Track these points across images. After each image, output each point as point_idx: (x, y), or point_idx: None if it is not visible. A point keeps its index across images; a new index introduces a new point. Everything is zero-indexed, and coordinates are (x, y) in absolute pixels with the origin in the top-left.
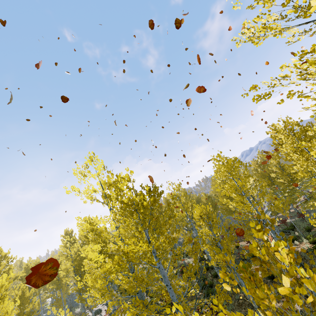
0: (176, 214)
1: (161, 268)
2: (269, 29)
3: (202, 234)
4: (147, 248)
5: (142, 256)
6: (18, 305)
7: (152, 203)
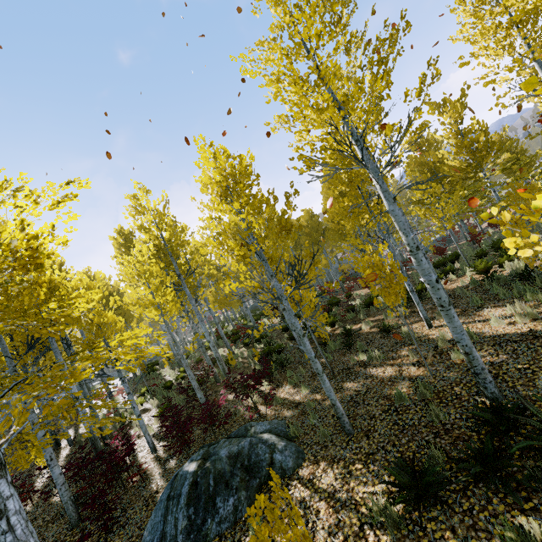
0: None
1: None
2: None
3: None
4: None
5: None
6: None
7: None
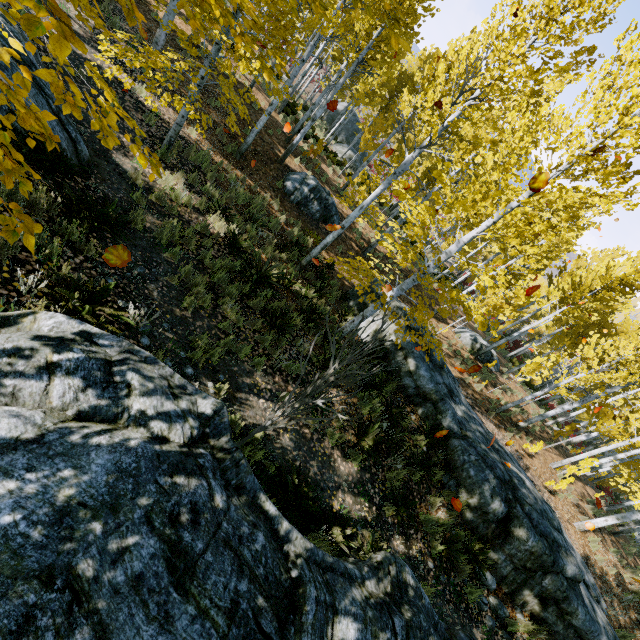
0: None
1: None
2: None
3: None
4: None
5: None
6: None
7: None
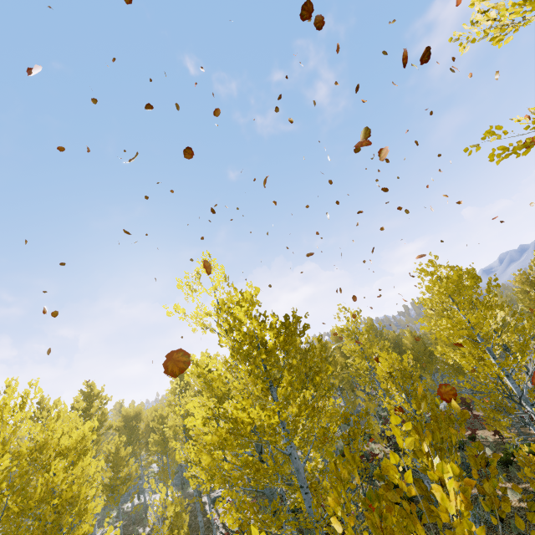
0: (329, 367)
1: (294, 457)
2: (531, 6)
3: (366, 410)
4: (267, 420)
5: (259, 430)
6: (110, 466)
7: (282, 345)
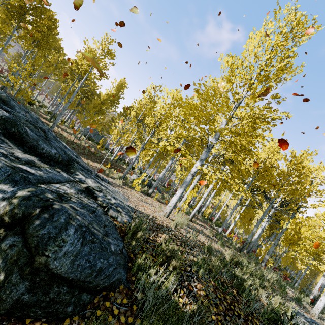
0: None
1: None
2: None
3: None
4: None
5: None
6: None
7: None
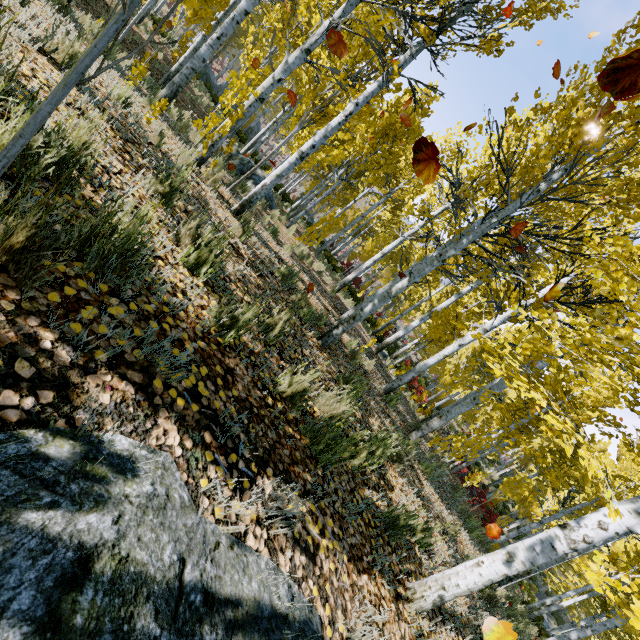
0: None
1: None
2: None
3: None
4: None
5: None
6: None
7: None
